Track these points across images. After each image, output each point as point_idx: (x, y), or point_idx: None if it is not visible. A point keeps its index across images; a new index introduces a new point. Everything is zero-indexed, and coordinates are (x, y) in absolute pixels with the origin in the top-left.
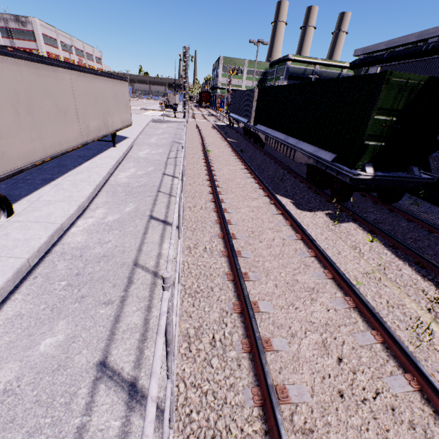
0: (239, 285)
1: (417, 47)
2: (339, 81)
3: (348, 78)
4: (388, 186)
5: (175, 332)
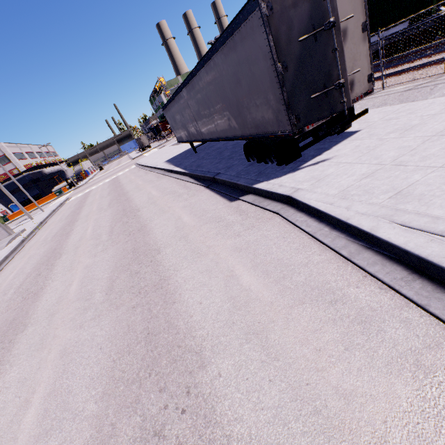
0: None
1: None
2: None
3: None
4: (444, 22)
5: None
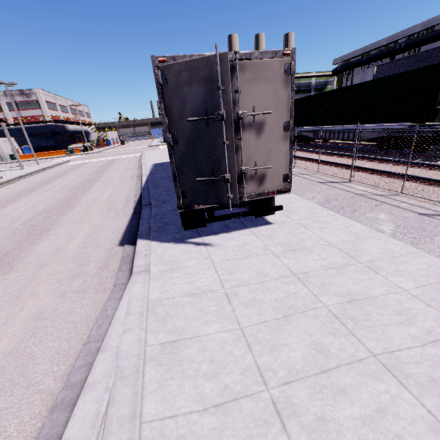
0: (437, 184)
1: (391, 48)
2: (398, 75)
3: (406, 72)
4: None
5: (436, 201)
